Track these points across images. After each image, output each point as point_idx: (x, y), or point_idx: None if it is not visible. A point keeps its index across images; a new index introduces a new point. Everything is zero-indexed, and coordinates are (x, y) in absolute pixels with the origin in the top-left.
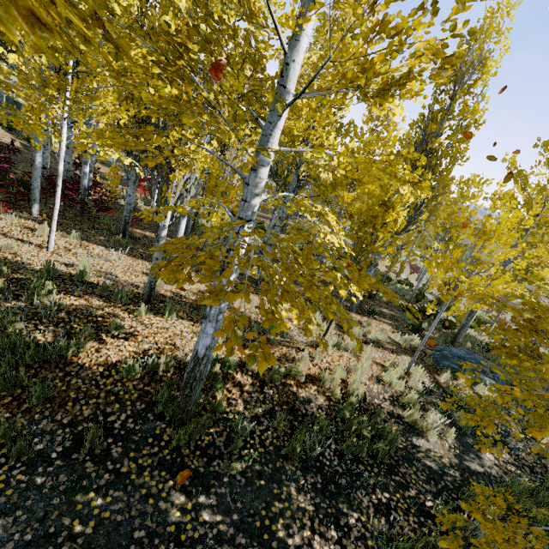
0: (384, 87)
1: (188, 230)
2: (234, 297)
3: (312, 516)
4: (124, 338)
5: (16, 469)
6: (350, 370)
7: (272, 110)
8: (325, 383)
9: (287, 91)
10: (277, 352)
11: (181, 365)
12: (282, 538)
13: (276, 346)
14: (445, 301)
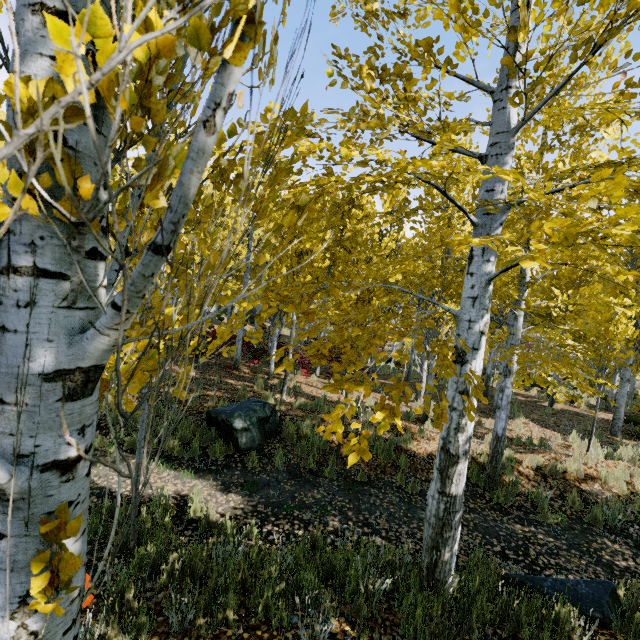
0: (585, 273)
1: (410, 374)
2: (552, 362)
3: (632, 557)
4: (427, 439)
5: (414, 495)
6: (632, 474)
7: (519, 288)
8: (607, 481)
9: (526, 279)
10: (546, 456)
11: (473, 457)
12: (609, 559)
13: (543, 452)
14: None
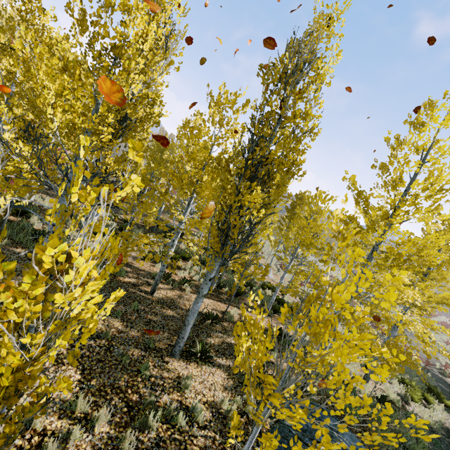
0: None
1: None
2: None
3: None
4: None
5: None
6: None
7: None
8: None
9: None
10: None
11: None
12: None
13: None
14: (256, 422)
